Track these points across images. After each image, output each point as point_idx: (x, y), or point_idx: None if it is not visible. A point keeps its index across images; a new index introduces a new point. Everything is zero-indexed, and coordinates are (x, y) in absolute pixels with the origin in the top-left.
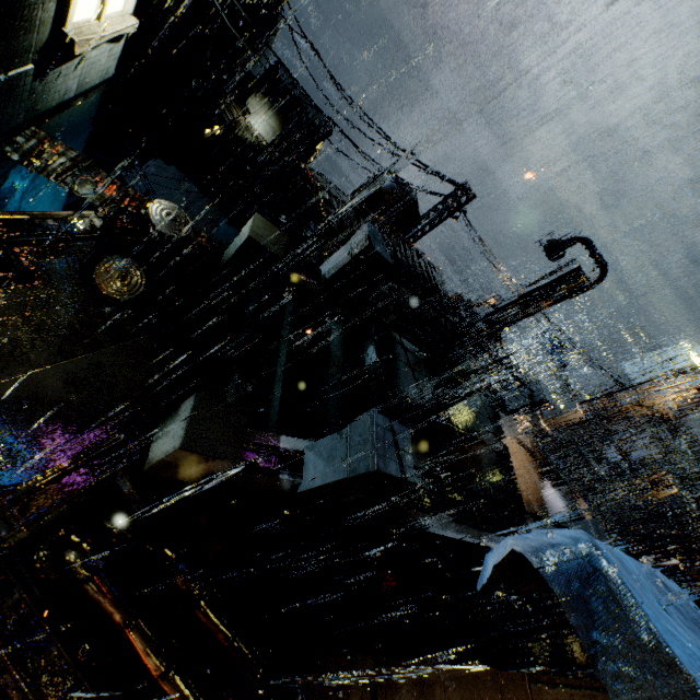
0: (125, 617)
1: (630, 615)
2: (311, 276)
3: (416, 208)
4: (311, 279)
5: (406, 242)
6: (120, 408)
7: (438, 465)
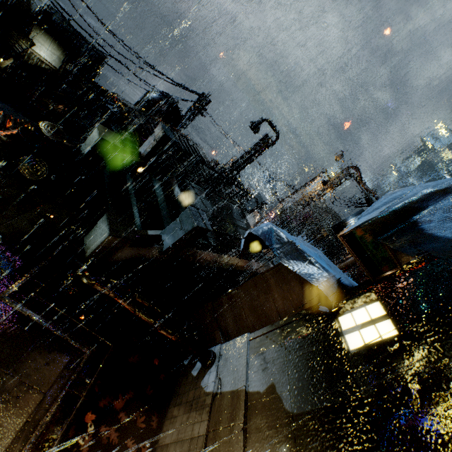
0: (115, 293)
1: (282, 237)
2: (136, 155)
3: (178, 110)
4: (136, 157)
5: (178, 131)
6: (62, 233)
7: (220, 236)
